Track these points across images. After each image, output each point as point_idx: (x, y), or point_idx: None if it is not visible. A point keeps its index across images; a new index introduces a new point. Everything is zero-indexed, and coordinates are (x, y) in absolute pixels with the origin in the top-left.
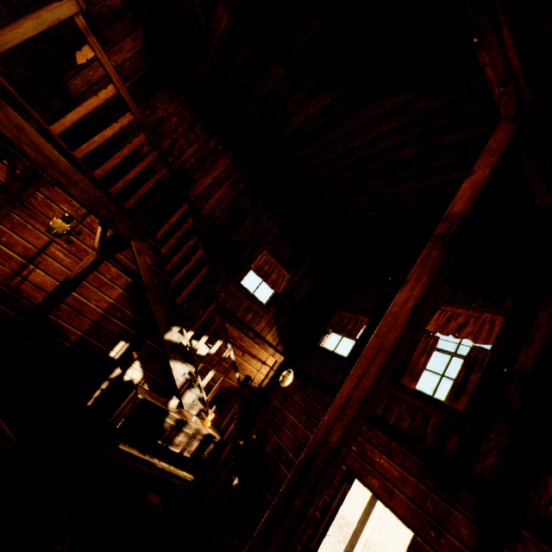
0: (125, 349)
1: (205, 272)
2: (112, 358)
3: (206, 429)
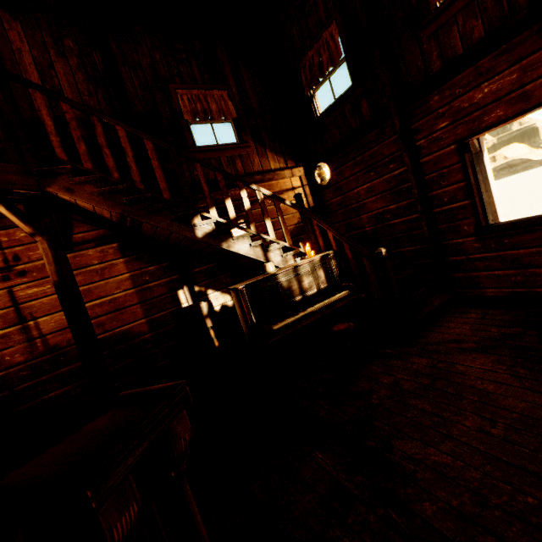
0: (188, 293)
1: (151, 144)
2: (188, 306)
3: (316, 257)
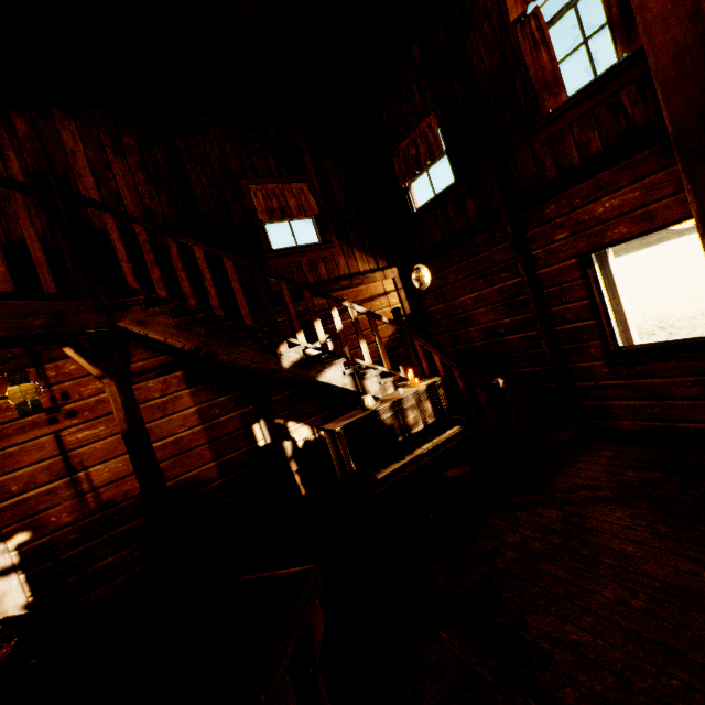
0: (266, 428)
1: (231, 263)
2: (267, 445)
3: (421, 386)
